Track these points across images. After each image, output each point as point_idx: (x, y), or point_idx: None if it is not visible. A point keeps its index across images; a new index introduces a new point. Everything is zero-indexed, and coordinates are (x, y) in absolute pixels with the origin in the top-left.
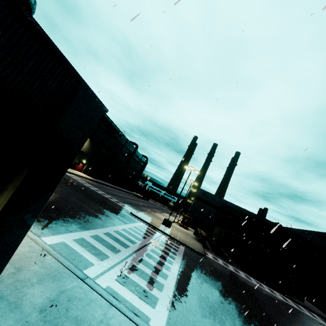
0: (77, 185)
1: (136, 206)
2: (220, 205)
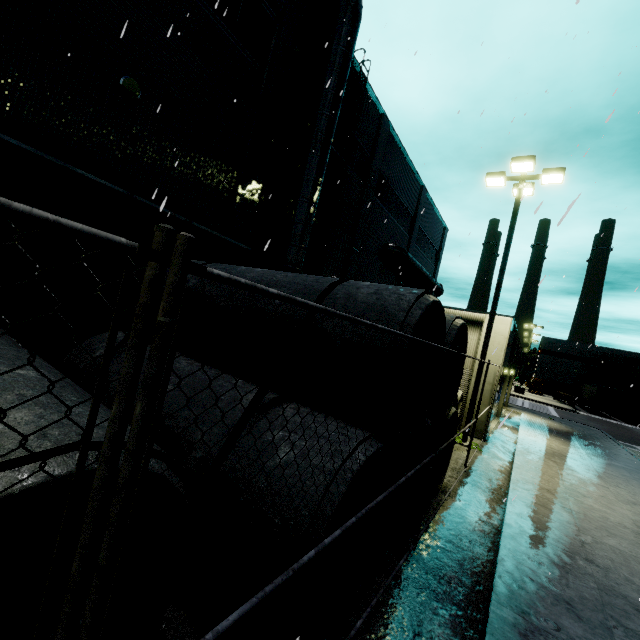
0: None
1: None
2: (585, 354)
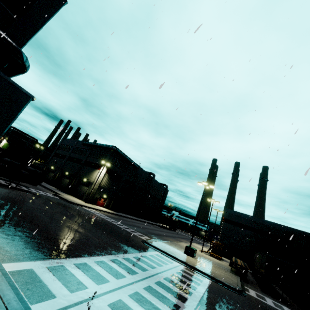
0: (92, 217)
1: (156, 235)
2: (255, 225)
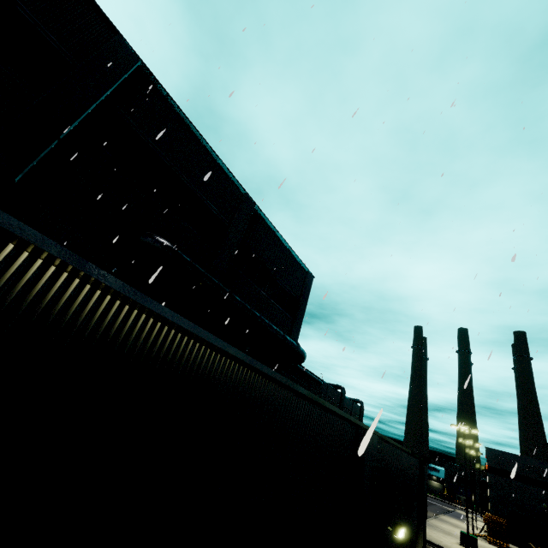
0: None
1: None
2: None
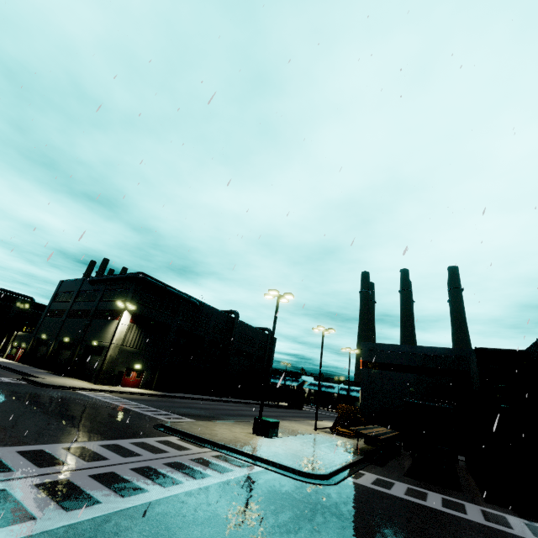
0: (71, 401)
1: (227, 416)
2: (417, 360)
